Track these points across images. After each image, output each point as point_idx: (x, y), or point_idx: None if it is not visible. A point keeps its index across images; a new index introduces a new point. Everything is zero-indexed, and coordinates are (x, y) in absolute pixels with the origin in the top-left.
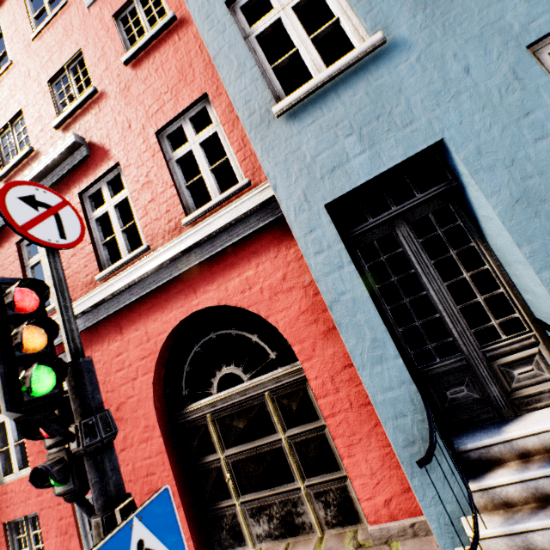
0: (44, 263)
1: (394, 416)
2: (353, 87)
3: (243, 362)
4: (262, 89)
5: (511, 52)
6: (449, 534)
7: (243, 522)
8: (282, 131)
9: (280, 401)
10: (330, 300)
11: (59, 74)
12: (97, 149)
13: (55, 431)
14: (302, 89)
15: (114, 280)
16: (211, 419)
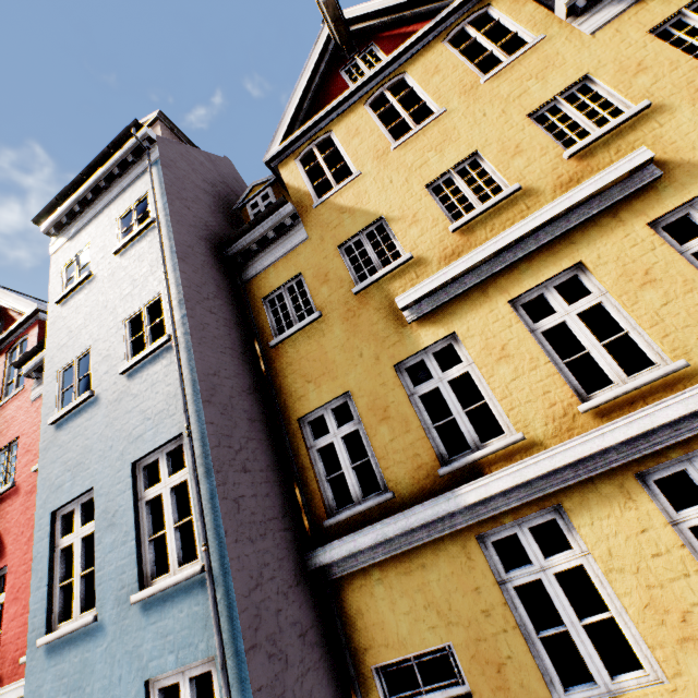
0: None
1: None
2: (78, 648)
3: None
4: (44, 611)
5: (139, 680)
6: None
7: None
8: (41, 660)
9: None
10: None
11: (4, 448)
12: (0, 542)
13: None
14: (53, 635)
15: None
16: None
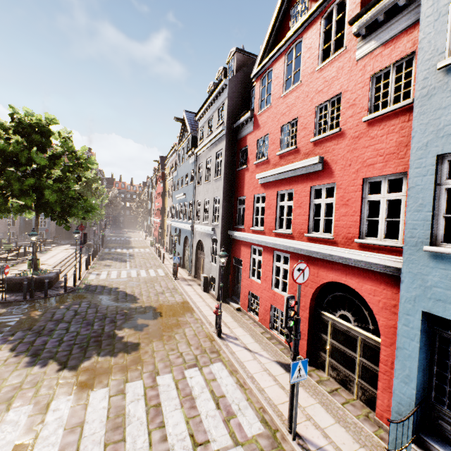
0: (285, 208)
1: (398, 401)
2: None
3: (355, 317)
4: (426, 228)
5: None
6: (394, 445)
7: (327, 365)
8: (423, 259)
9: (364, 346)
10: (398, 345)
11: (323, 103)
12: (327, 167)
13: (290, 332)
14: (448, 250)
15: (312, 245)
16: (330, 324)
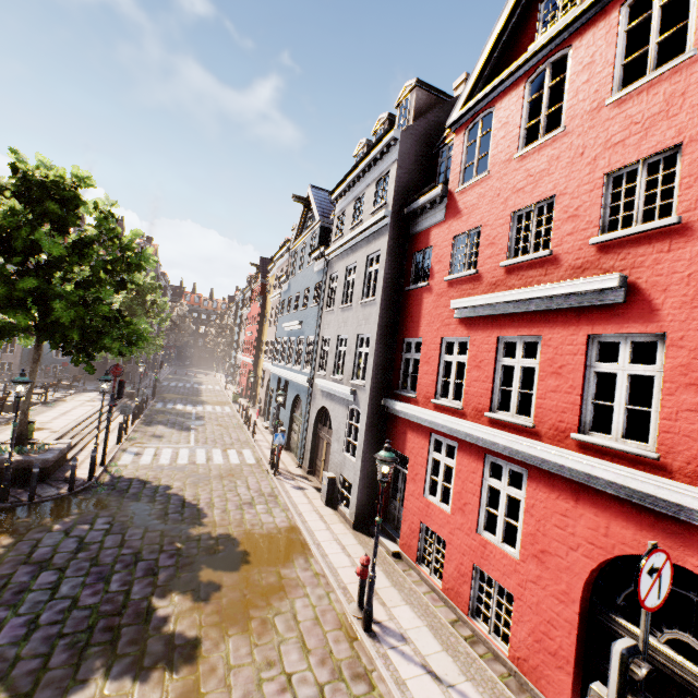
0: (516, 371)
1: None
2: None
3: None
4: None
5: None
6: None
7: None
8: None
9: None
10: None
11: (625, 166)
12: (639, 298)
13: None
14: None
15: (598, 465)
16: None
